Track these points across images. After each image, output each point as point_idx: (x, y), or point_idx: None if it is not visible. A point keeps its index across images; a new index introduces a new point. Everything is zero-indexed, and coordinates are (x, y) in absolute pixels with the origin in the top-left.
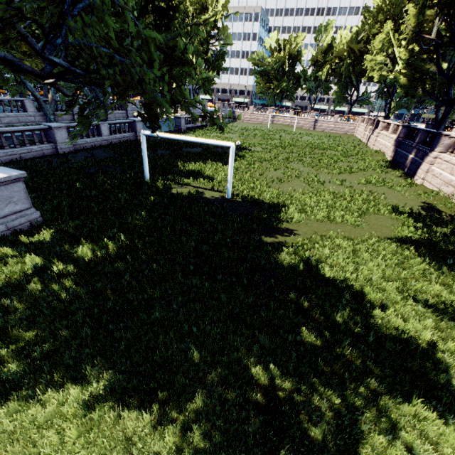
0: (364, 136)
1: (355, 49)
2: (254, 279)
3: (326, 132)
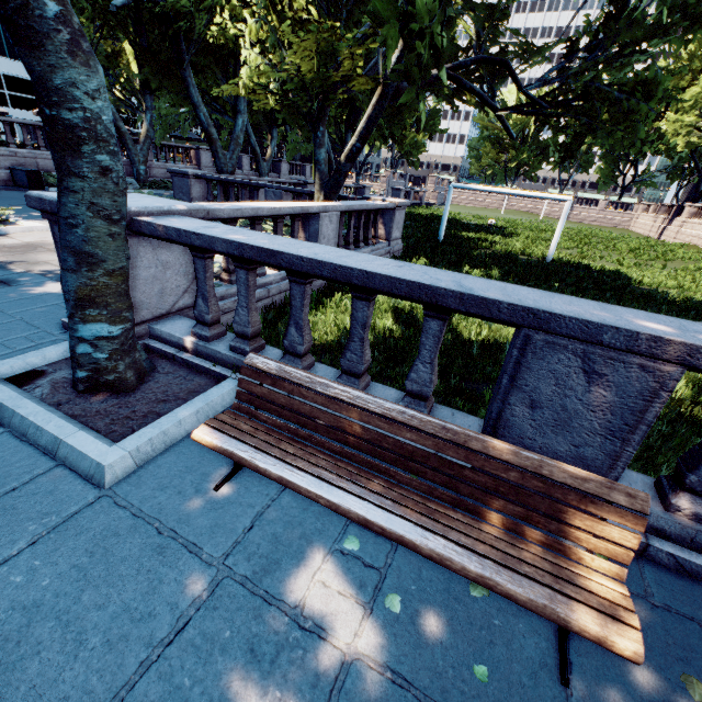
0: (651, 229)
1: None
2: (665, 301)
3: (586, 224)
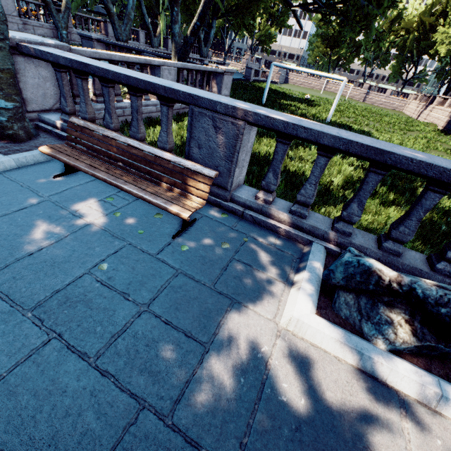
0: (414, 112)
1: (426, 22)
2: None
3: (375, 106)
